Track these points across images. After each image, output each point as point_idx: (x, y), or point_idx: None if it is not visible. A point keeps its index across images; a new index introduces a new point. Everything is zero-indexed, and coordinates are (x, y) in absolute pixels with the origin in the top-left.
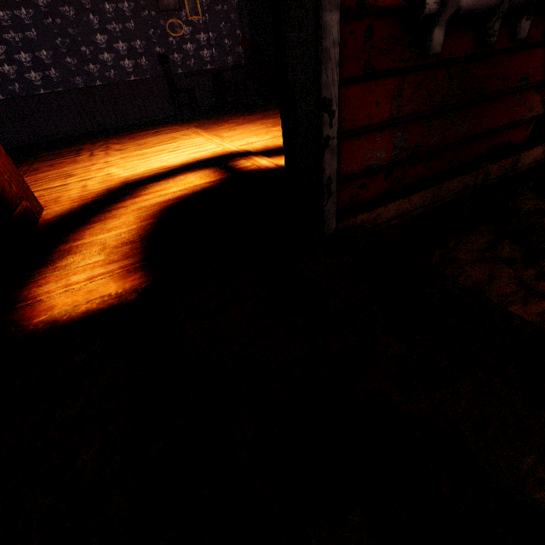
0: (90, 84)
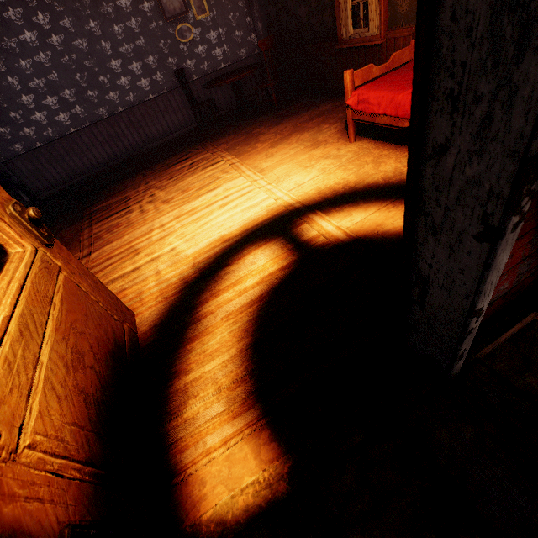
0: (113, 112)
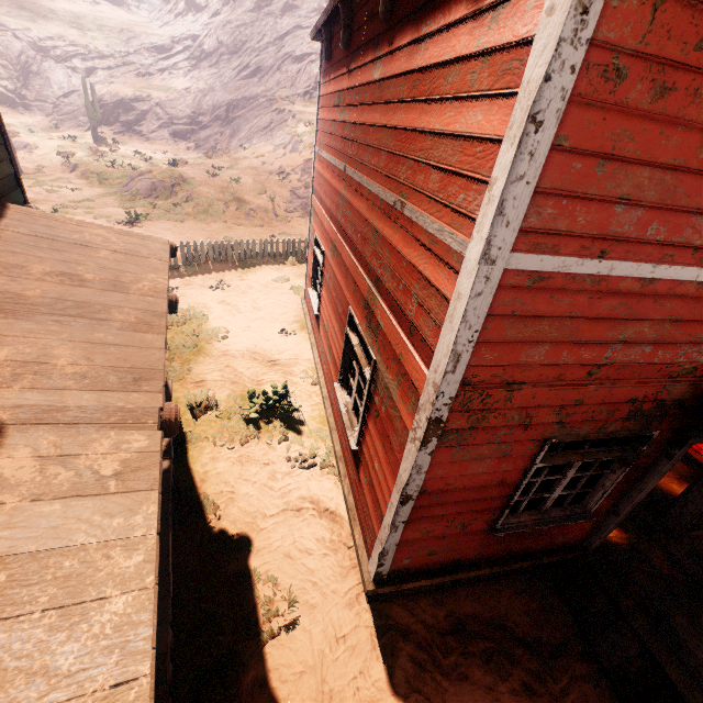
0: None
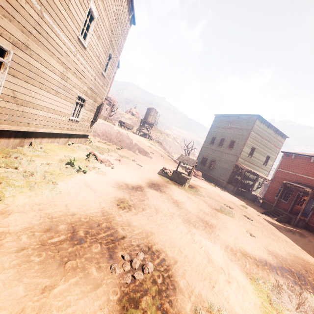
0: None
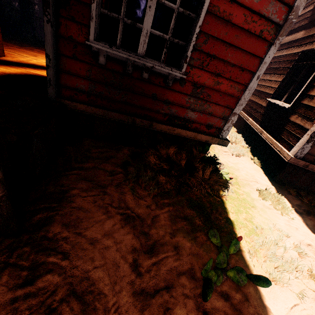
0: None
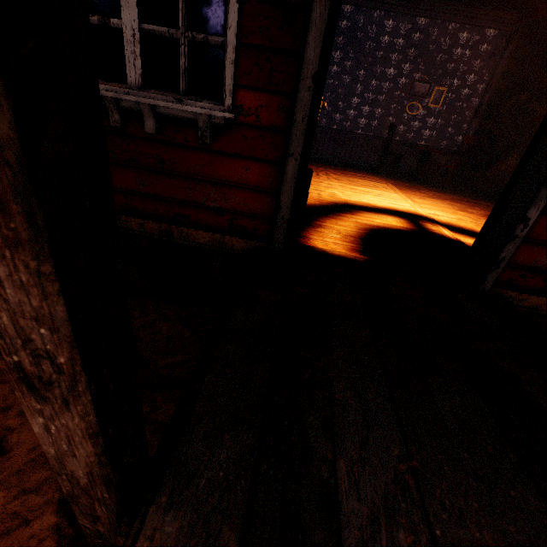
0: (329, 126)
